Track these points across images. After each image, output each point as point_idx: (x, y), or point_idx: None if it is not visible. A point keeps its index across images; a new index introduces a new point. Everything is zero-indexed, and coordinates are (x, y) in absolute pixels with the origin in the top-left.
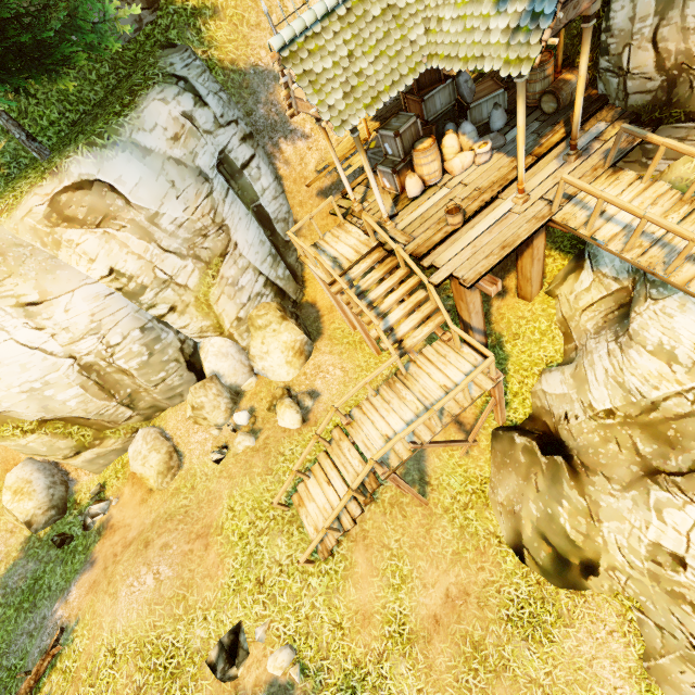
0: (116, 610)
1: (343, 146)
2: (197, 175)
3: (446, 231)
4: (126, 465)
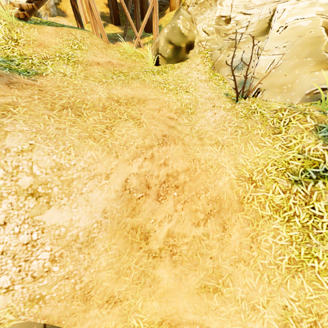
0: None
1: None
2: None
3: None
4: None
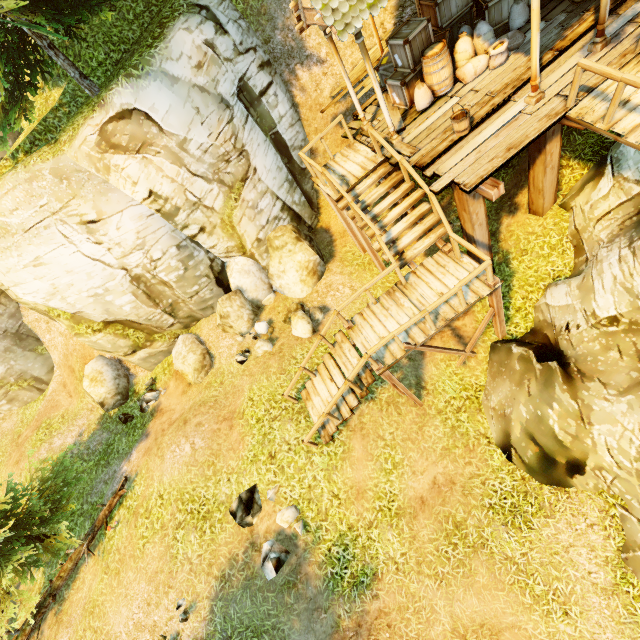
0: (163, 468)
1: (358, 69)
2: (219, 102)
3: (452, 140)
4: (171, 364)
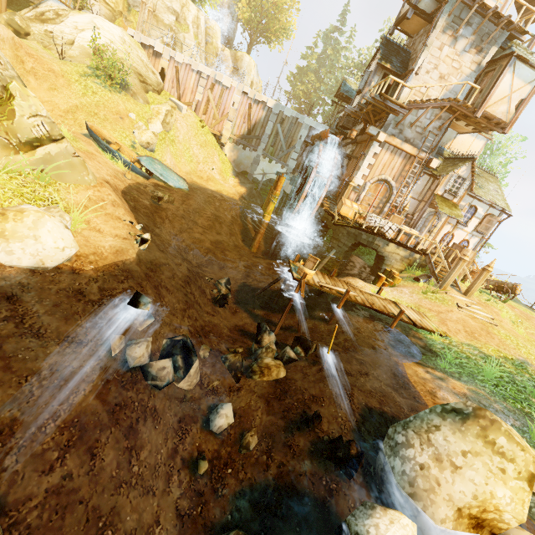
0: None
1: None
2: None
3: None
4: None
